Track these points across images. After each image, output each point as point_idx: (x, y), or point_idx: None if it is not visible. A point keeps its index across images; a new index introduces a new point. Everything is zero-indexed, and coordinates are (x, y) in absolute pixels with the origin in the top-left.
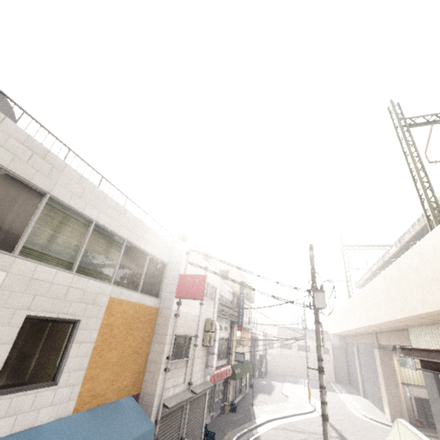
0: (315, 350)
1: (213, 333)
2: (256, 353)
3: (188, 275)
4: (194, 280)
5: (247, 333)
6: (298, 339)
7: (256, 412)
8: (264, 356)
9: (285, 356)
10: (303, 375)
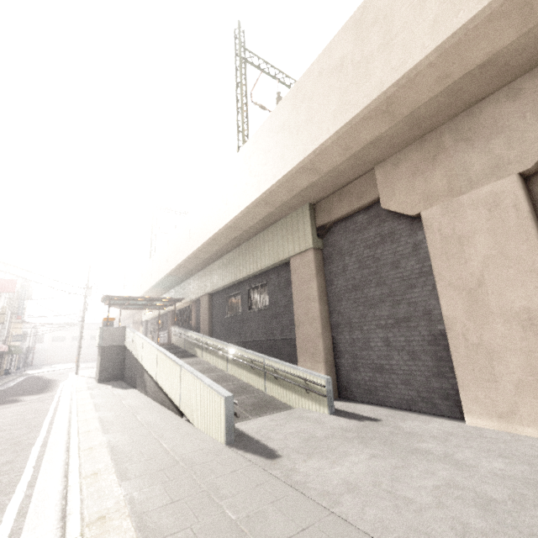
0: (90, 338)
1: (5, 316)
2: (23, 347)
3: (2, 279)
4: (7, 282)
5: (20, 325)
6: (74, 324)
7: (29, 373)
8: (32, 349)
9: (57, 348)
10: (74, 359)
